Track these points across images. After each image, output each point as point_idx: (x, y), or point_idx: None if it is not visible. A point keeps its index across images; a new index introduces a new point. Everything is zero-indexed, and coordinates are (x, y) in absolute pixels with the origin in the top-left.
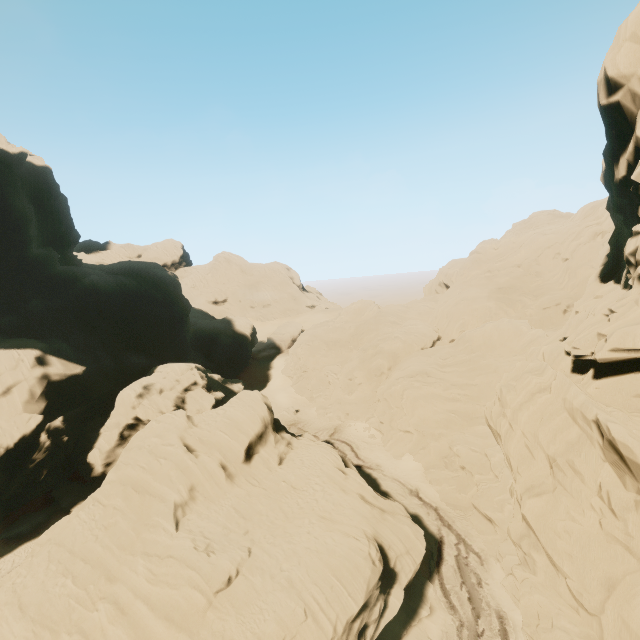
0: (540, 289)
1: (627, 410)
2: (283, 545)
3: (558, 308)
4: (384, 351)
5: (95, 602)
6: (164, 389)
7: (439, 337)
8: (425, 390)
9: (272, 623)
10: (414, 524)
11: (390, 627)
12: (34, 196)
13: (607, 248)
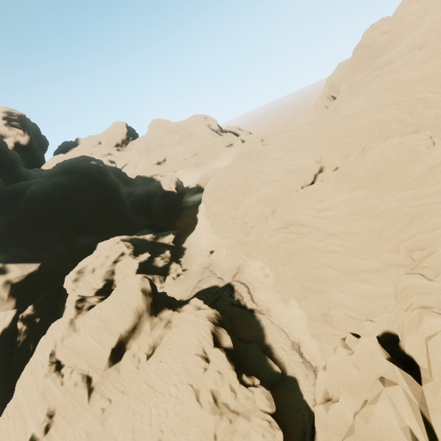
0: None
1: None
2: None
3: None
4: (265, 196)
5: None
6: (96, 268)
7: (321, 168)
8: (299, 243)
9: None
10: (273, 426)
11: None
12: None
13: None
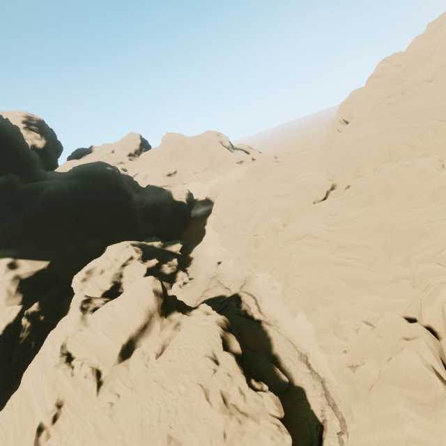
0: None
1: None
2: None
3: None
4: (277, 209)
5: None
6: (104, 269)
7: (333, 185)
8: (311, 254)
9: None
10: (282, 430)
11: None
12: None
13: None
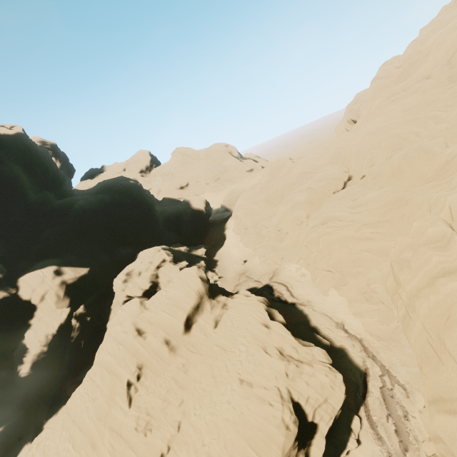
0: (456, 96)
1: None
2: (206, 417)
3: None
4: (300, 203)
5: None
6: (141, 271)
7: (349, 177)
8: (338, 234)
9: None
10: (333, 370)
11: None
12: (20, 158)
13: None
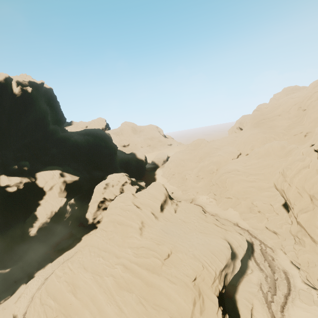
0: (291, 126)
1: None
2: (187, 242)
3: (301, 134)
4: (213, 162)
5: (113, 266)
6: (114, 185)
7: (240, 153)
8: (237, 178)
9: (190, 270)
10: (240, 235)
11: (234, 277)
12: (47, 102)
13: None
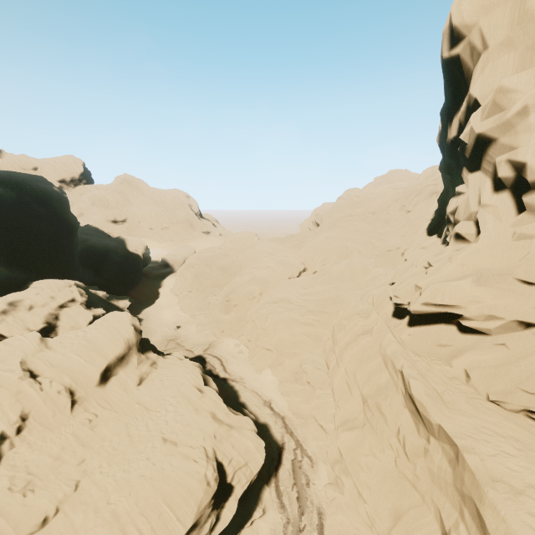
0: (387, 234)
1: (430, 357)
2: (117, 474)
3: (398, 251)
4: (257, 278)
5: None
6: (35, 305)
7: (305, 268)
8: (286, 315)
9: None
10: (258, 437)
11: (225, 532)
12: None
13: (437, 205)
